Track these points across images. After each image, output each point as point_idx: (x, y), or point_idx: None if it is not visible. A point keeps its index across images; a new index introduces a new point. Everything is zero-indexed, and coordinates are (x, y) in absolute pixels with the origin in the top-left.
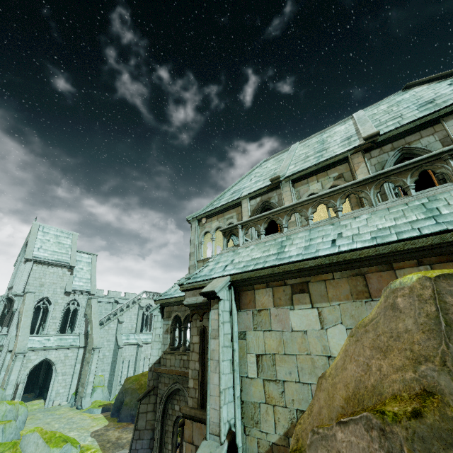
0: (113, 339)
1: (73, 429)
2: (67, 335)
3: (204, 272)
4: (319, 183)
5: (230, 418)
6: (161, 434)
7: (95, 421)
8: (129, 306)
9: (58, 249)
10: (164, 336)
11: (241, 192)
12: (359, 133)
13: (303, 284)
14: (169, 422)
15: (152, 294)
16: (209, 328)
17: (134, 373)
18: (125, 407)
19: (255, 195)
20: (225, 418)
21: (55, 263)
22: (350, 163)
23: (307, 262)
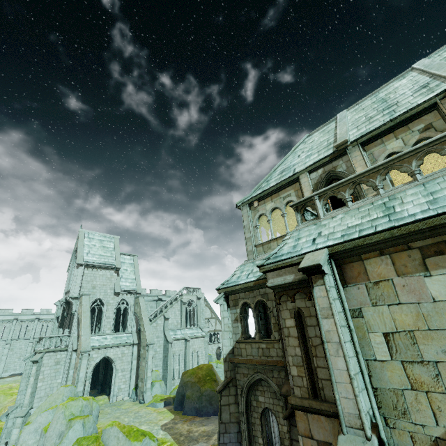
0: (162, 335)
1: (143, 423)
2: (121, 333)
3: (285, 250)
4: (399, 140)
5: (368, 408)
6: (248, 428)
7: (161, 415)
8: (173, 302)
9: (103, 253)
10: (234, 325)
11: (292, 169)
12: (439, 77)
13: (438, 244)
14: (255, 415)
15: (192, 290)
16: (317, 306)
17: (185, 367)
18: (188, 400)
19: (316, 167)
20: (364, 408)
21: (103, 266)
22: (441, 109)
23: (445, 216)
